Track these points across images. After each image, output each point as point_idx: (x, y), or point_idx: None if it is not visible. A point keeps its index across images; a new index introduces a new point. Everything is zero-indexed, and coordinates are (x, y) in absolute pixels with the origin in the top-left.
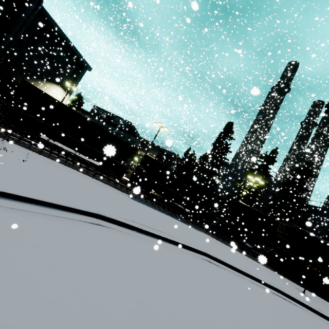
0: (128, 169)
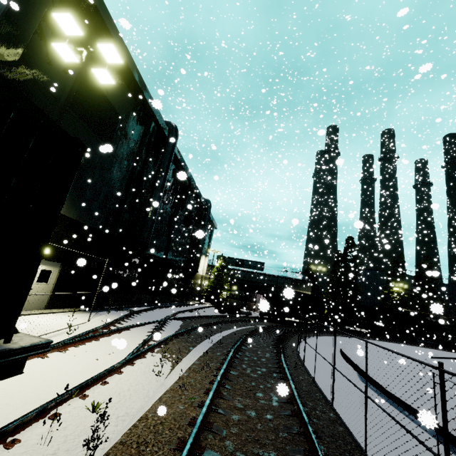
0: None
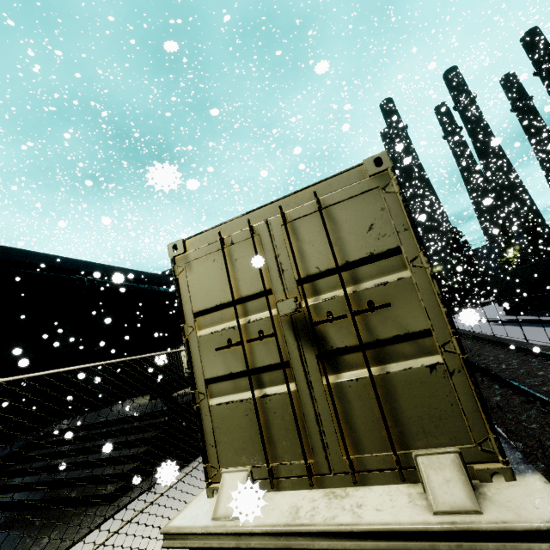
0: None
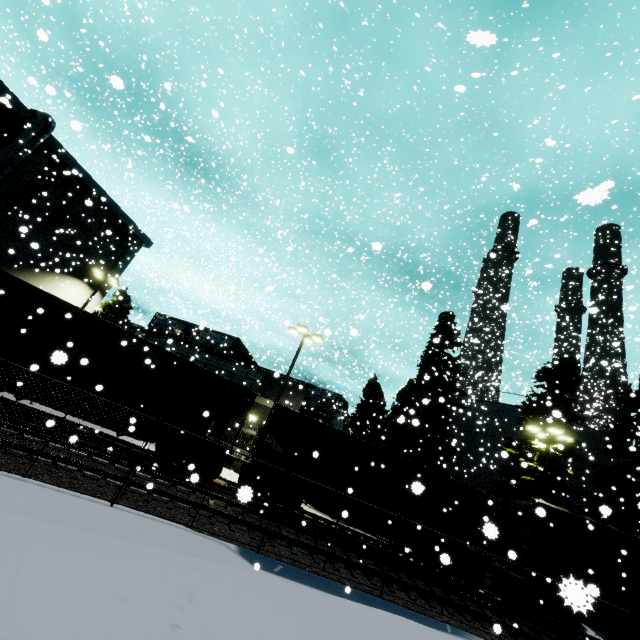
0: (235, 447)
